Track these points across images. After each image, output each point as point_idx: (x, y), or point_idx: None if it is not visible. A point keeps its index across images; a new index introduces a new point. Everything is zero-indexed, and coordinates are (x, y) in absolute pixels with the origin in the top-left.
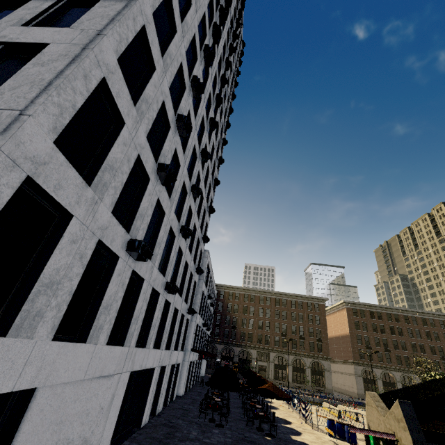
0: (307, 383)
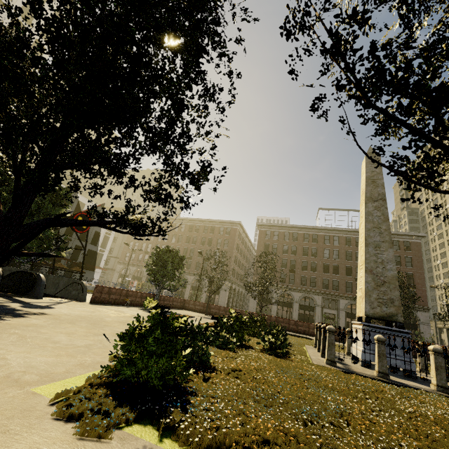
0: (201, 300)
